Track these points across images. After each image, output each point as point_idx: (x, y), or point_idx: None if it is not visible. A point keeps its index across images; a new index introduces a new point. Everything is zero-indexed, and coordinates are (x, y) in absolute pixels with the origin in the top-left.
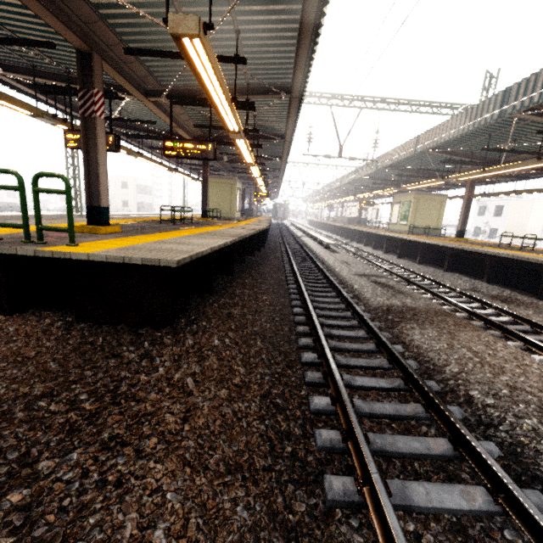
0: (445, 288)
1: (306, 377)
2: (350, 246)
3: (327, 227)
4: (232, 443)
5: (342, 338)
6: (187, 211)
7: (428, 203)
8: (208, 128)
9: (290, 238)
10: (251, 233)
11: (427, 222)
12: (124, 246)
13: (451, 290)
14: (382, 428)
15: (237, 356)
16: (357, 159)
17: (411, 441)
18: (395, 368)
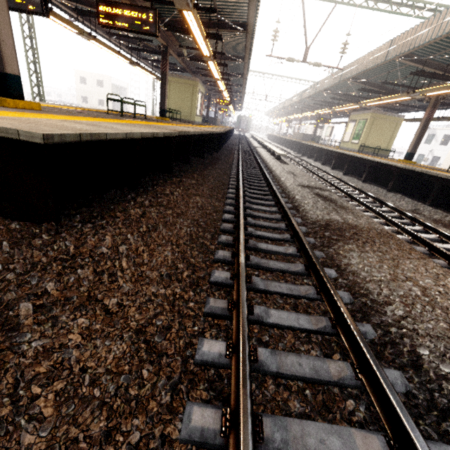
0: (387, 207)
1: (206, 306)
2: (301, 160)
3: (283, 142)
4: (44, 421)
5: (269, 253)
6: (138, 105)
7: (384, 123)
8: (159, 3)
9: (246, 148)
10: (198, 132)
11: (378, 143)
12: (3, 116)
13: (394, 210)
14: (290, 399)
15: (128, 268)
16: (322, 65)
17: (328, 435)
18: (324, 301)
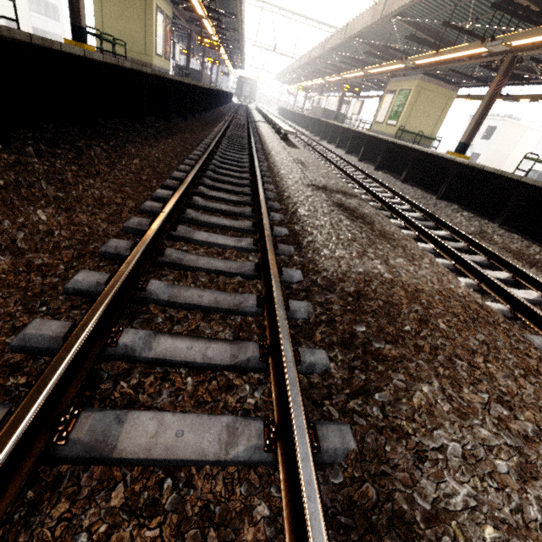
0: (446, 229)
1: None
2: (318, 144)
3: (298, 118)
4: None
5: (158, 464)
6: None
7: (432, 97)
8: None
9: (242, 120)
10: (105, 57)
11: (421, 127)
12: None
13: (457, 236)
14: None
15: None
16: None
17: None
18: None
